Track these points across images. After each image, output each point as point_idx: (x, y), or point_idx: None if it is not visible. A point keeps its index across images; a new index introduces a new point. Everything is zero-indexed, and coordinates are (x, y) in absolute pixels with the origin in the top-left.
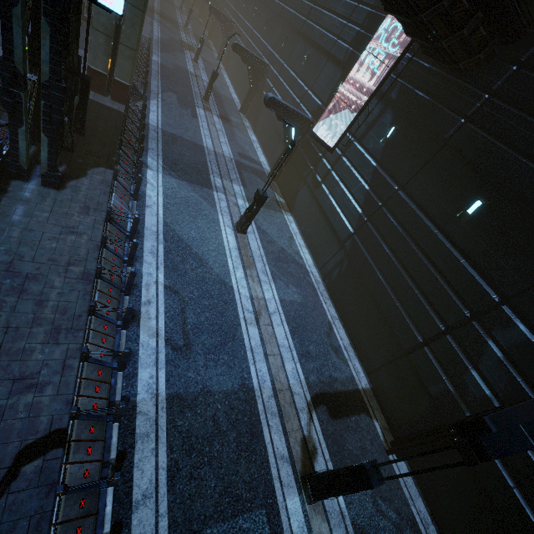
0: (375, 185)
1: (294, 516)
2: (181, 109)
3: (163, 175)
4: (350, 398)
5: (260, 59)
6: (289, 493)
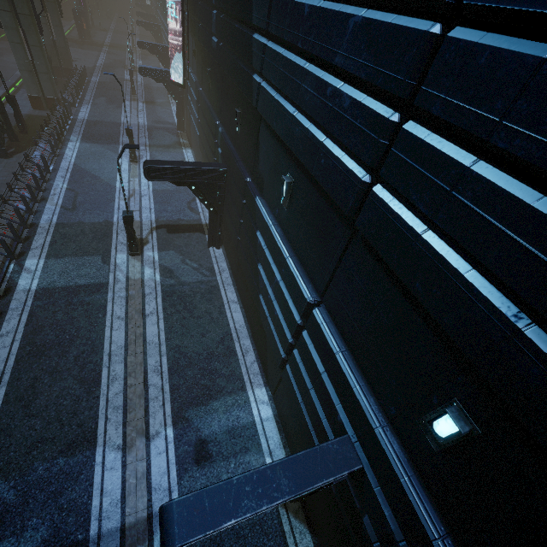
0: (196, 95)
1: (119, 259)
2: (108, 105)
3: (81, 143)
4: (190, 227)
5: (162, 46)
6: (121, 253)
